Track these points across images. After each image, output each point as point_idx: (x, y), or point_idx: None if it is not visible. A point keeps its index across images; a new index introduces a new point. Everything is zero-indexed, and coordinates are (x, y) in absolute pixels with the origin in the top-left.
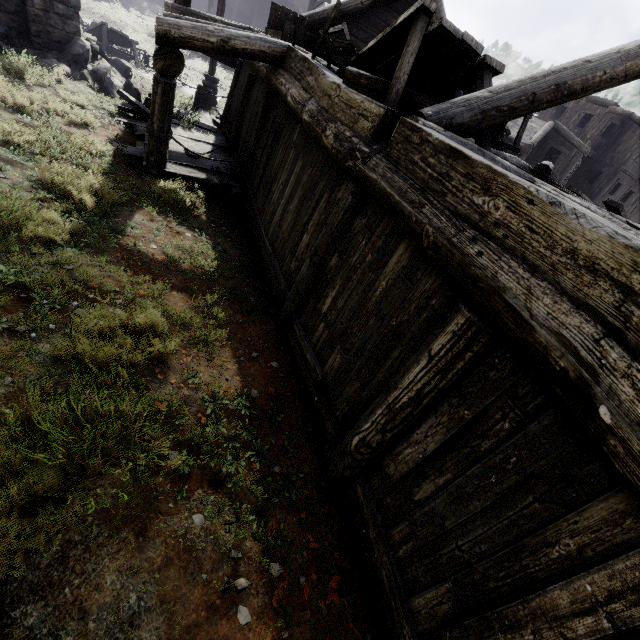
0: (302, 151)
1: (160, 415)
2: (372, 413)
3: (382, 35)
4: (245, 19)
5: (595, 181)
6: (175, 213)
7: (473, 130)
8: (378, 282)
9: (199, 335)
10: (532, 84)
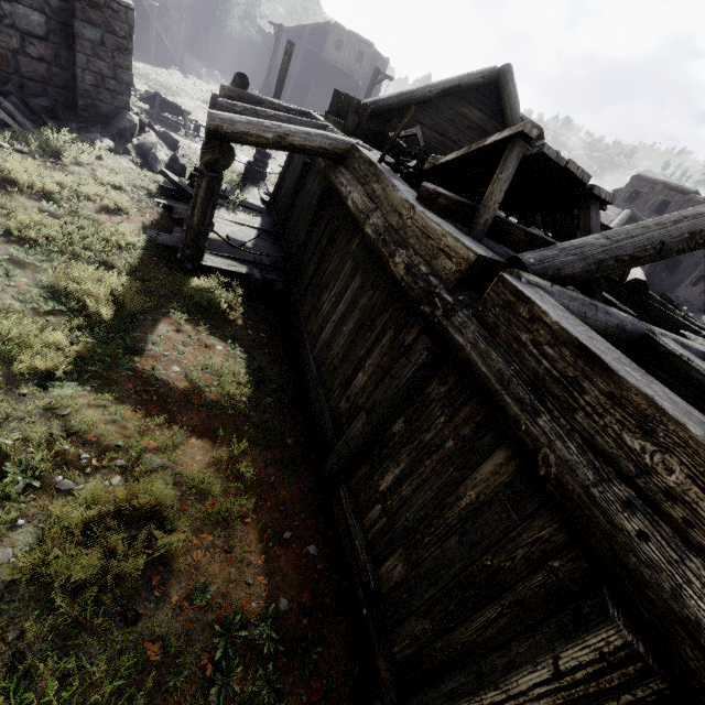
0: (362, 266)
1: (149, 663)
2: (454, 701)
3: (465, 151)
4: (302, 87)
5: (675, 271)
6: (207, 318)
7: (584, 280)
8: (464, 488)
9: (218, 510)
10: (660, 231)
